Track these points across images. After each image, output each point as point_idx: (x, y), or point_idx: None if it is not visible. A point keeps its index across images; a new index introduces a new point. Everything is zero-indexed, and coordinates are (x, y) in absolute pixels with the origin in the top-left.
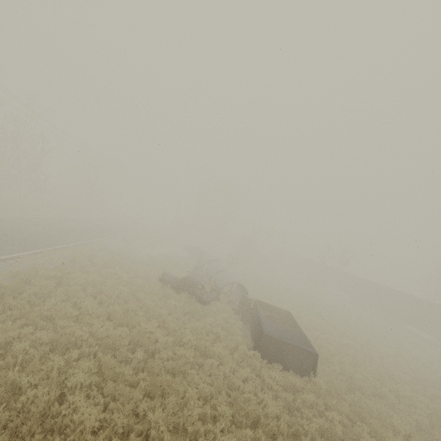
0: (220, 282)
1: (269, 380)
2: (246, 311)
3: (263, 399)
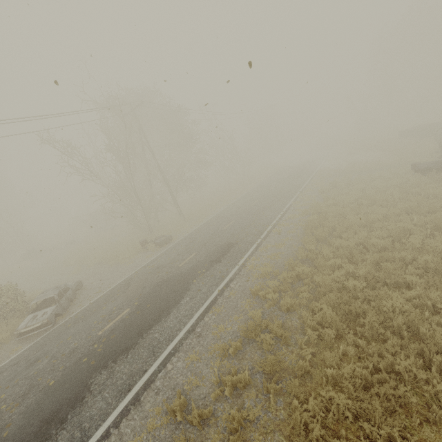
0: None
1: None
2: None
3: None
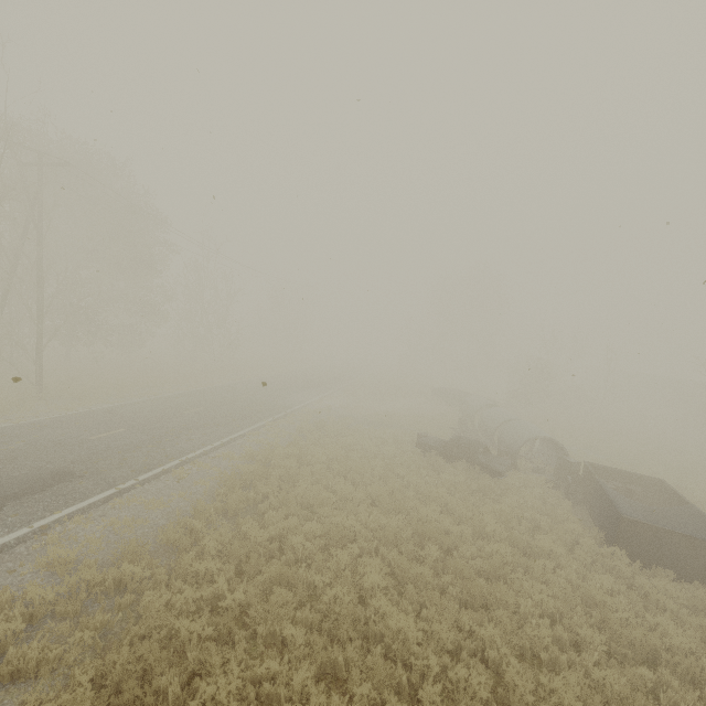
0: (513, 440)
1: (657, 594)
2: (573, 482)
3: (654, 624)
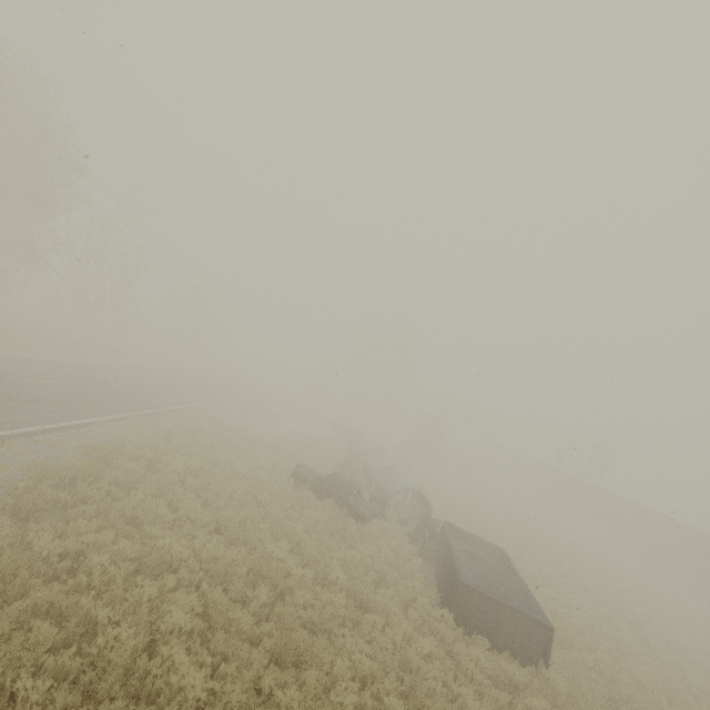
0: (388, 488)
1: (469, 662)
2: (429, 539)
3: (458, 695)
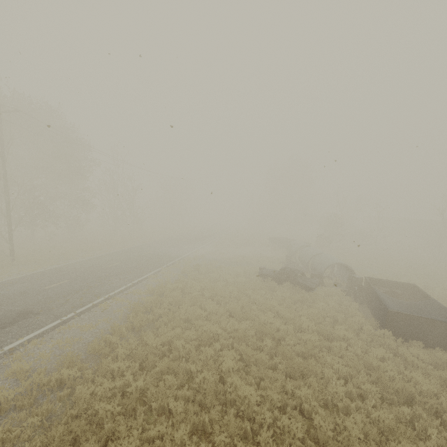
0: (320, 267)
1: (412, 357)
2: (358, 290)
3: (411, 377)
